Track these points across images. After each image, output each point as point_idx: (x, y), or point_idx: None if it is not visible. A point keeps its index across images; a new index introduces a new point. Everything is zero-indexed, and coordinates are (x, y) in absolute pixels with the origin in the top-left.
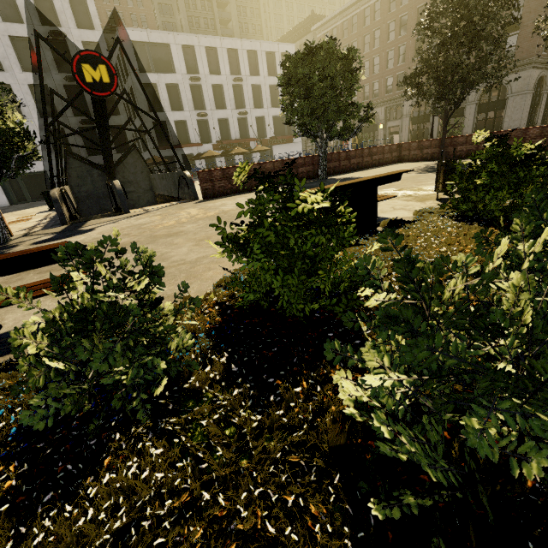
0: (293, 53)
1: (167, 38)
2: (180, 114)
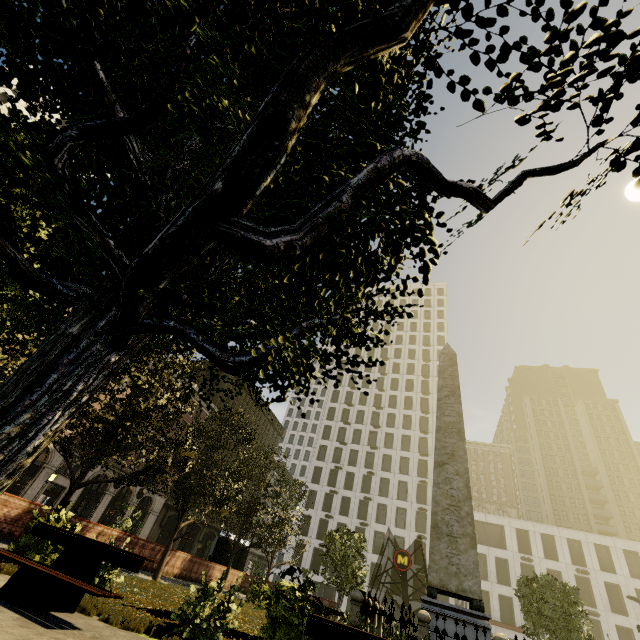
0: None
1: (502, 520)
2: (505, 588)
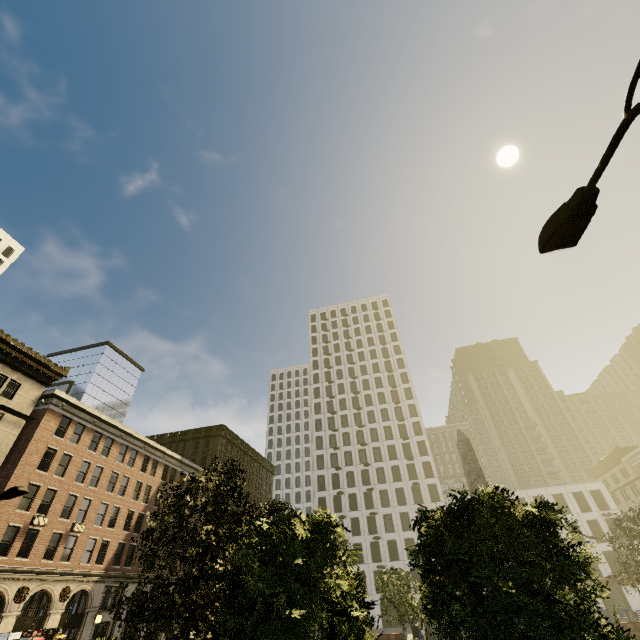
0: (603, 488)
1: None
2: None
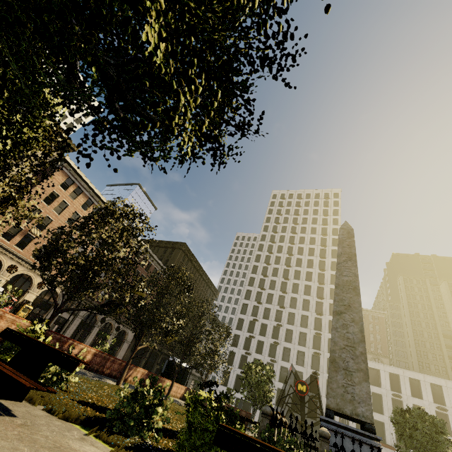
0: None
1: (378, 366)
2: (379, 415)
